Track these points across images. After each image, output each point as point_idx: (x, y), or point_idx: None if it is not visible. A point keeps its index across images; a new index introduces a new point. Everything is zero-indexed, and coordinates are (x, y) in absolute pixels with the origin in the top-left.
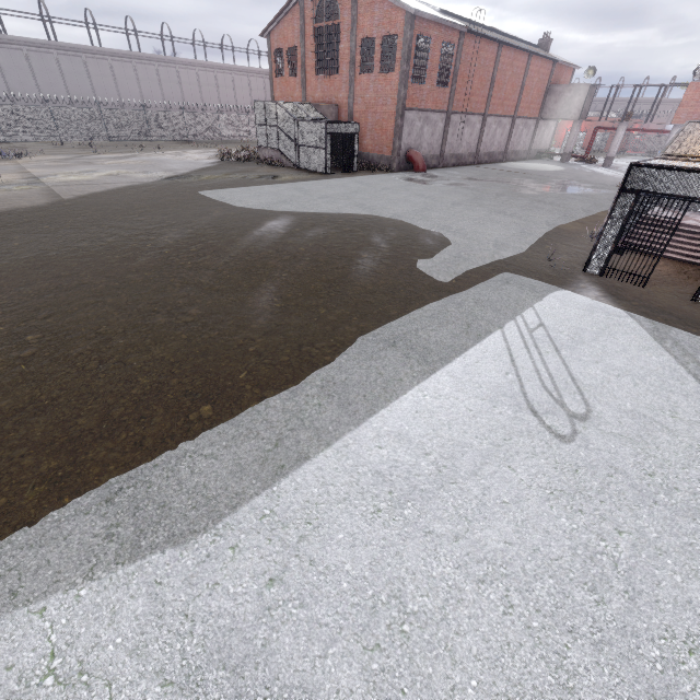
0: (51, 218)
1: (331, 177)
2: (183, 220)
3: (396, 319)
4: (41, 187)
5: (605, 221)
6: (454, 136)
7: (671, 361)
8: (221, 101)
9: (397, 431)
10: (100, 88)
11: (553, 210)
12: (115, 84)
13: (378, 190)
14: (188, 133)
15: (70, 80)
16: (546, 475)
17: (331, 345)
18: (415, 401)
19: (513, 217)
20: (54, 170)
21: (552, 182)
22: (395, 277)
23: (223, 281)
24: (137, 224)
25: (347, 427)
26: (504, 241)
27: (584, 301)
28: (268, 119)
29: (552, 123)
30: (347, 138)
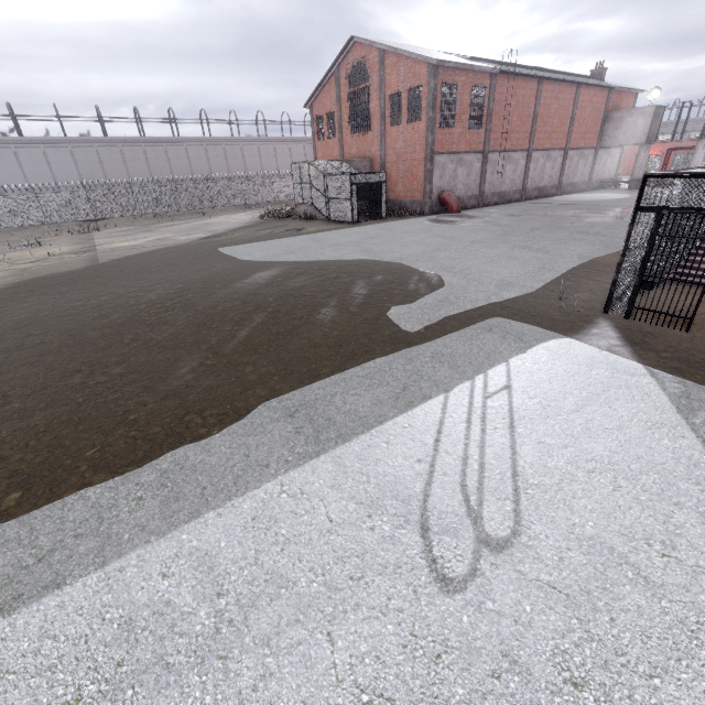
0: (75, 280)
1: (356, 225)
2: (182, 276)
3: (322, 380)
4: (89, 254)
5: (622, 249)
6: (494, 174)
7: (694, 448)
8: (279, 168)
9: (206, 549)
10: (176, 169)
11: (595, 241)
12: (189, 164)
13: (397, 234)
14: (245, 199)
15: (153, 165)
16: (380, 659)
17: (223, 412)
18: (262, 501)
19: (538, 251)
20: (115, 239)
21: (608, 210)
22: (354, 327)
23: (173, 336)
24: (140, 282)
25: (147, 536)
26: (513, 279)
27: (587, 352)
28: (303, 178)
29: (616, 150)
30: (376, 187)
